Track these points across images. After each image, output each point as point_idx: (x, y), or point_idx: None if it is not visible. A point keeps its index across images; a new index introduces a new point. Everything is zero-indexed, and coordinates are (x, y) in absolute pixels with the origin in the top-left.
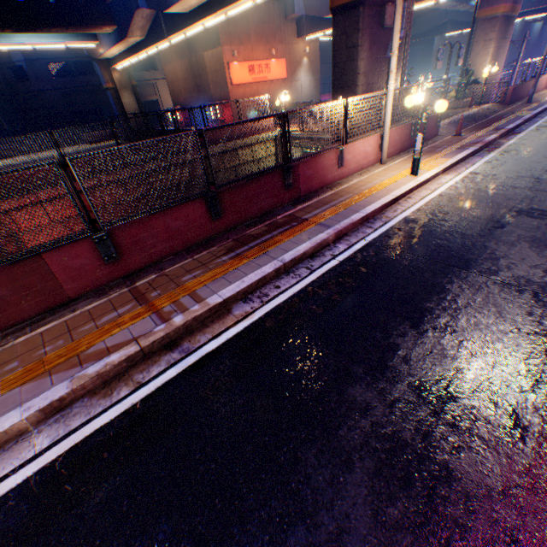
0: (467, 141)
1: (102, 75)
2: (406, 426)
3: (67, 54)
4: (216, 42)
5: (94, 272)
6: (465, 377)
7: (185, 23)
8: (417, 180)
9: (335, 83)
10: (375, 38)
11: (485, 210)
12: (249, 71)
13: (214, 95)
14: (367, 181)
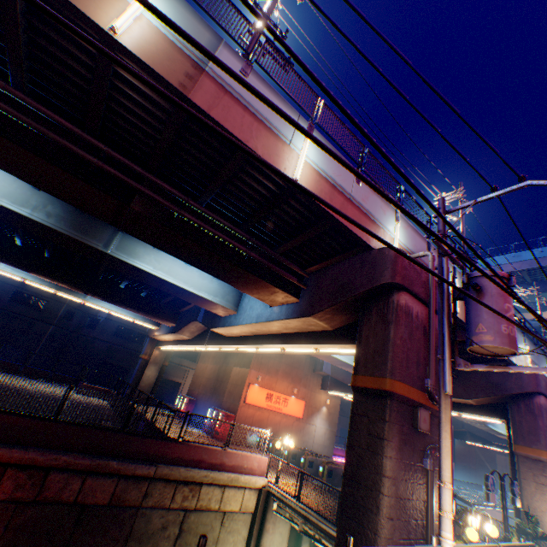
0: None
1: (146, 346)
2: None
3: (139, 325)
4: (247, 362)
5: None
6: None
7: (223, 340)
8: None
9: (348, 468)
10: (406, 436)
11: None
12: (267, 395)
13: (225, 401)
14: None
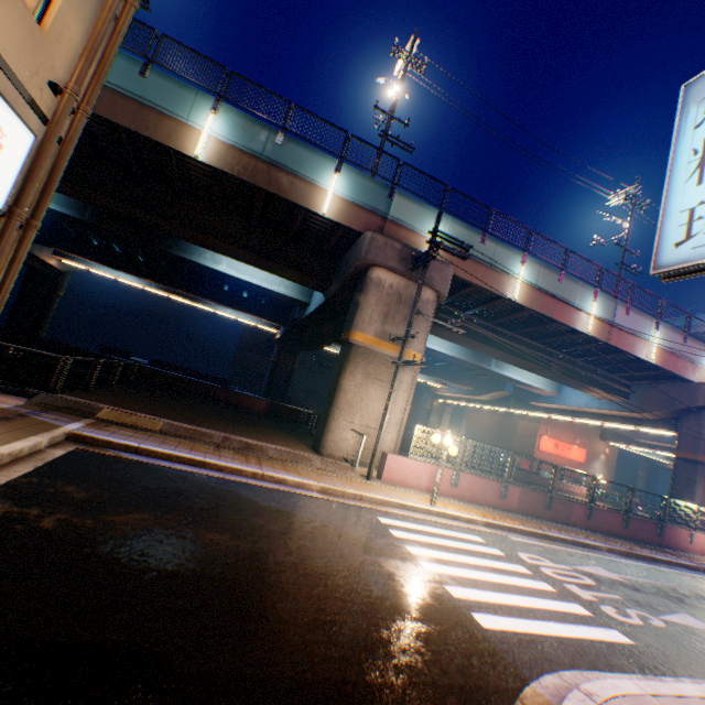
0: None
1: (426, 399)
2: None
3: None
4: (535, 418)
5: (579, 518)
6: None
7: (533, 408)
8: None
9: (672, 492)
10: None
11: None
12: (553, 444)
13: (515, 447)
14: None
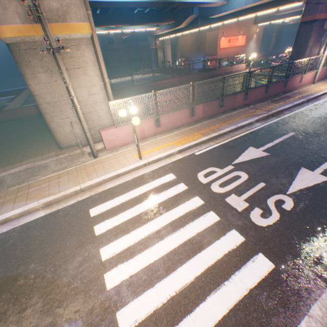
0: None
1: (151, 43)
2: None
3: (131, 32)
4: (216, 28)
5: (240, 102)
6: None
7: (213, 22)
8: None
9: (294, 51)
10: (317, 34)
11: None
12: (228, 42)
13: (207, 53)
14: (309, 89)
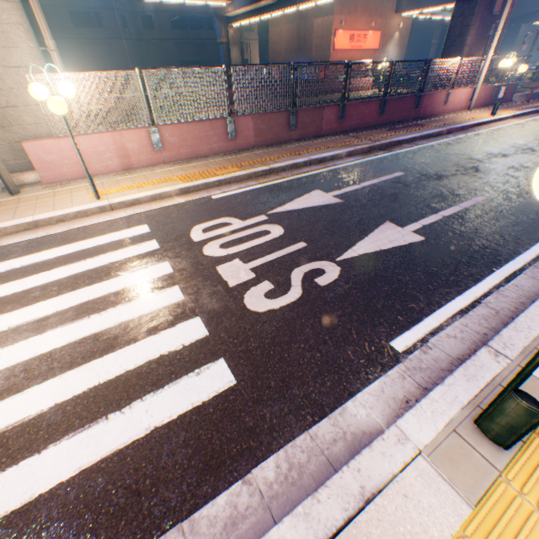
0: (533, 106)
1: (219, 31)
2: (490, 164)
3: (186, 9)
4: (329, 11)
5: (332, 125)
6: (513, 159)
7: None
8: (494, 118)
9: (444, 51)
10: (483, 22)
11: (536, 132)
12: (349, 39)
13: (314, 58)
14: (459, 117)
